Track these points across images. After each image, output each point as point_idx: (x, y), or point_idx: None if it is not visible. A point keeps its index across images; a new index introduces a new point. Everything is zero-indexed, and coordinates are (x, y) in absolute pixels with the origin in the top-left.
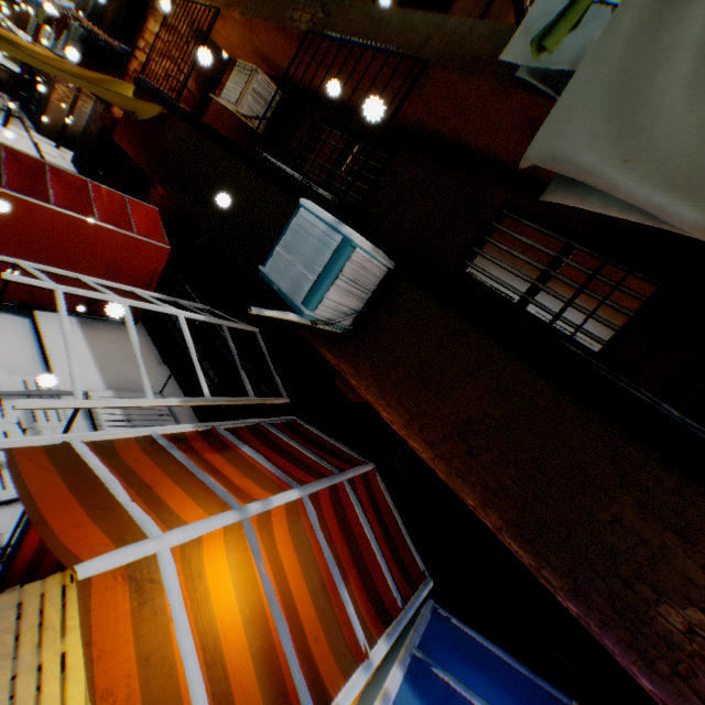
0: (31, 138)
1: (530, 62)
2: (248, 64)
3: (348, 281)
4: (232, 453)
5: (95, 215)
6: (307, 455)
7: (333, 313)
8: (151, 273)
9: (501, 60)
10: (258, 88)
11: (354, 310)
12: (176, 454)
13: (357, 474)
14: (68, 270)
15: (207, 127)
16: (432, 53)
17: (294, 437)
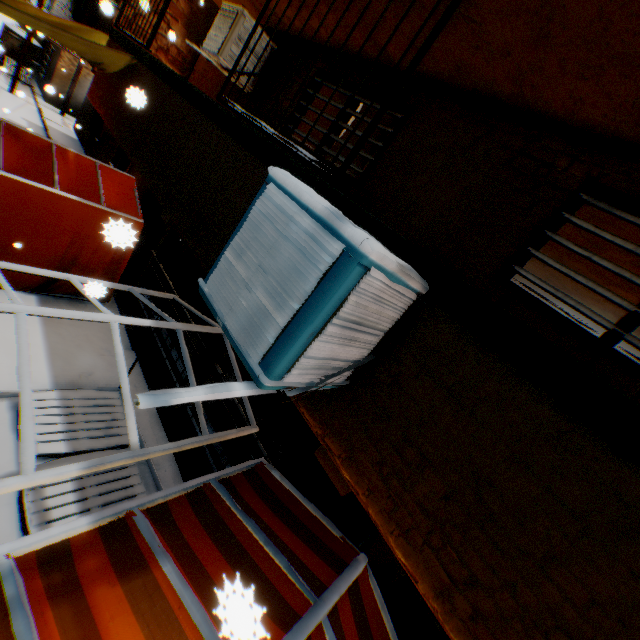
0: (37, 104)
1: None
2: (233, 6)
3: (349, 324)
4: (145, 577)
5: (54, 182)
6: (270, 554)
7: (317, 373)
8: (122, 249)
9: None
10: (244, 36)
11: (353, 360)
12: (21, 626)
13: (342, 591)
14: (24, 244)
15: (174, 75)
16: None
17: (256, 502)
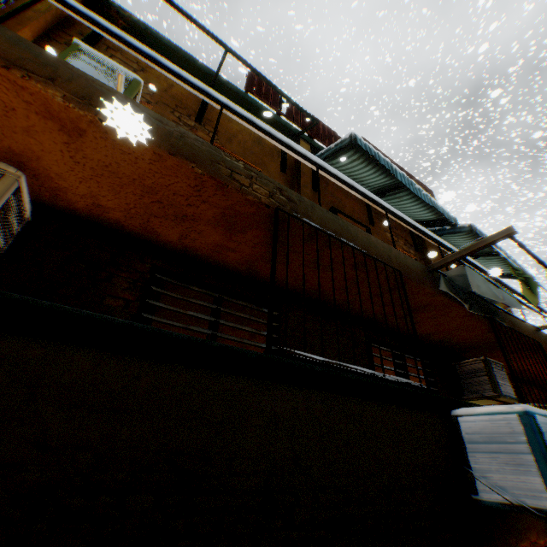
0: None
1: (481, 293)
2: None
3: None
4: None
5: None
6: None
7: None
8: None
9: (474, 290)
10: (9, 203)
11: None
12: None
13: None
14: None
15: (101, 318)
16: (397, 265)
17: None
